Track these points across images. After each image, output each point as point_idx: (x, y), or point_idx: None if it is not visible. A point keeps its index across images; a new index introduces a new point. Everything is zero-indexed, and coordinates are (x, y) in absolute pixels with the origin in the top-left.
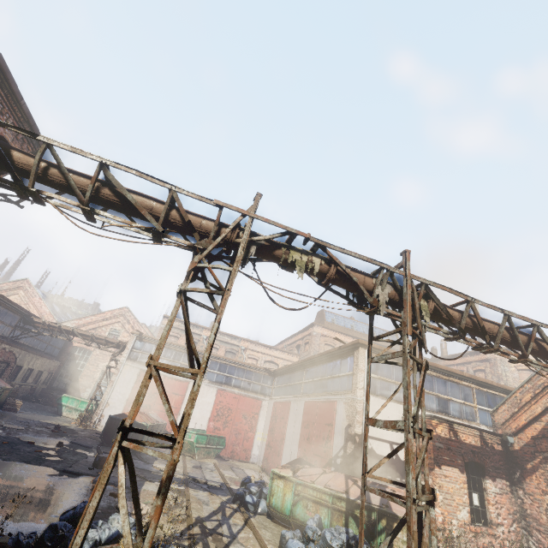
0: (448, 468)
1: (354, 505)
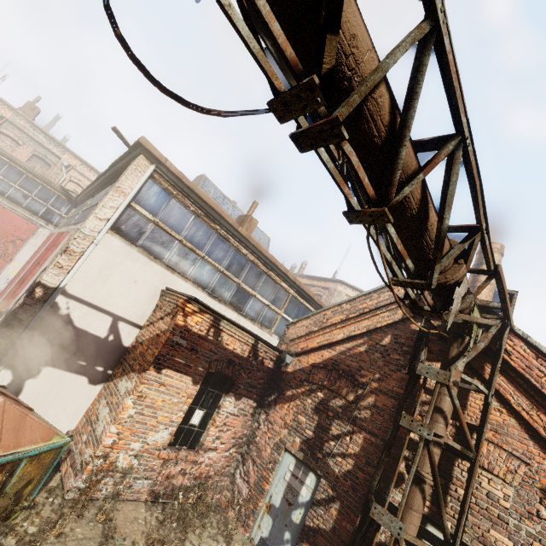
0: (174, 375)
1: None
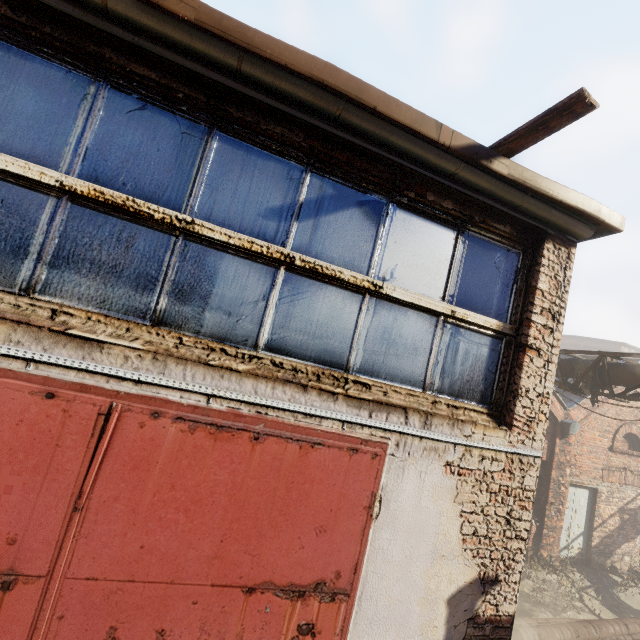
0: None
1: None
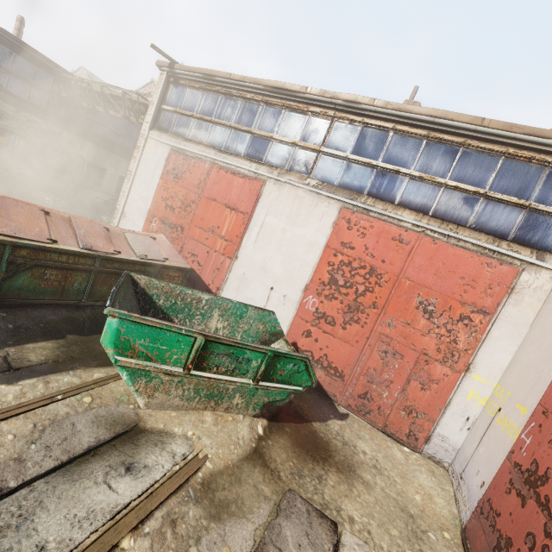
0: None
1: None
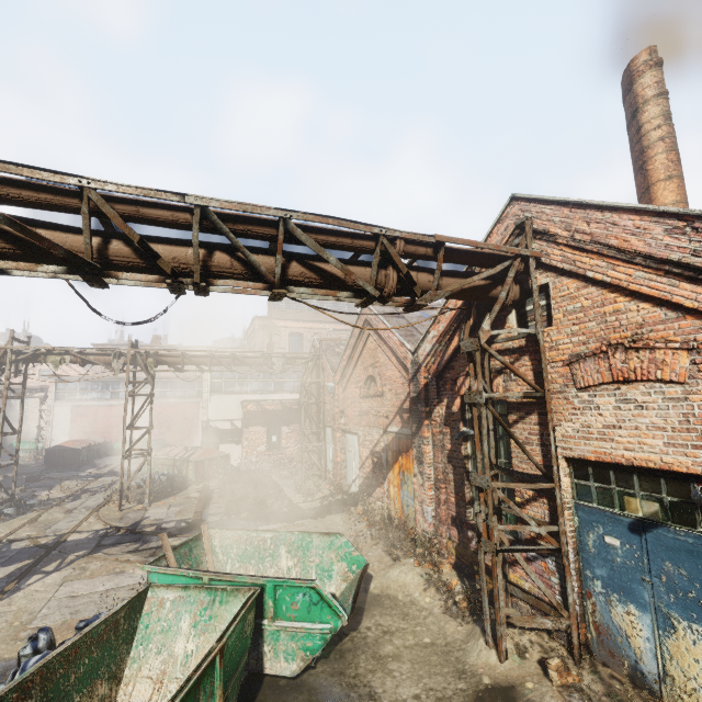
0: (254, 427)
1: (176, 461)
